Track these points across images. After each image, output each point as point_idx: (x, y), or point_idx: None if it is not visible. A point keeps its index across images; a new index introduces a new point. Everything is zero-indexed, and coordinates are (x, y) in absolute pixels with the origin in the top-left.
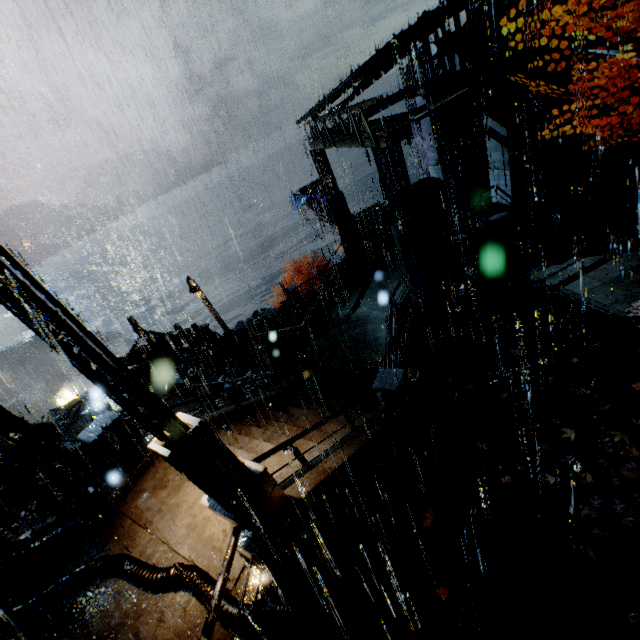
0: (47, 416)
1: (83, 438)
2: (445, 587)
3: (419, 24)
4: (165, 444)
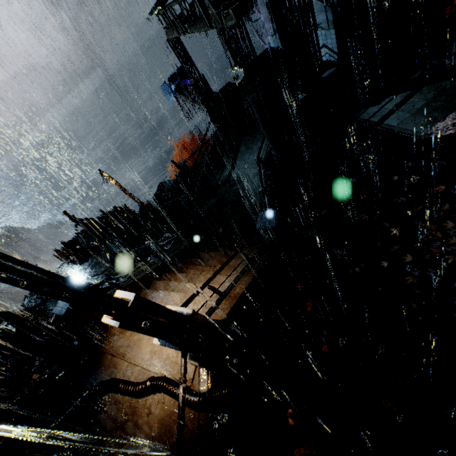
0: (27, 298)
1: (56, 313)
2: (325, 345)
3: None
4: (114, 318)
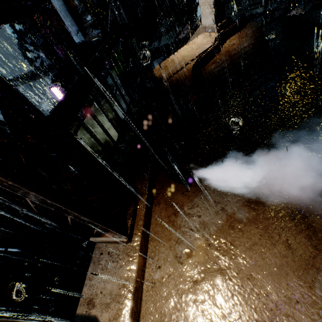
0: None
1: None
2: None
3: None
4: None
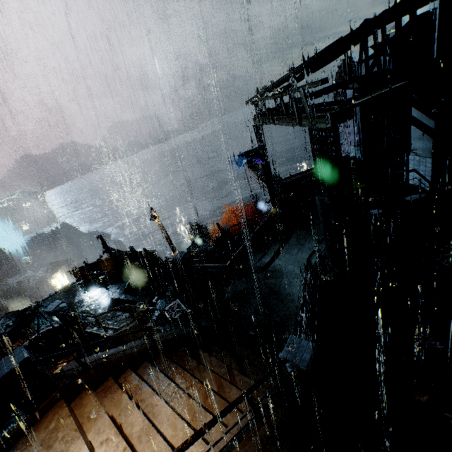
0: (3, 318)
1: None
2: None
3: (360, 28)
4: None
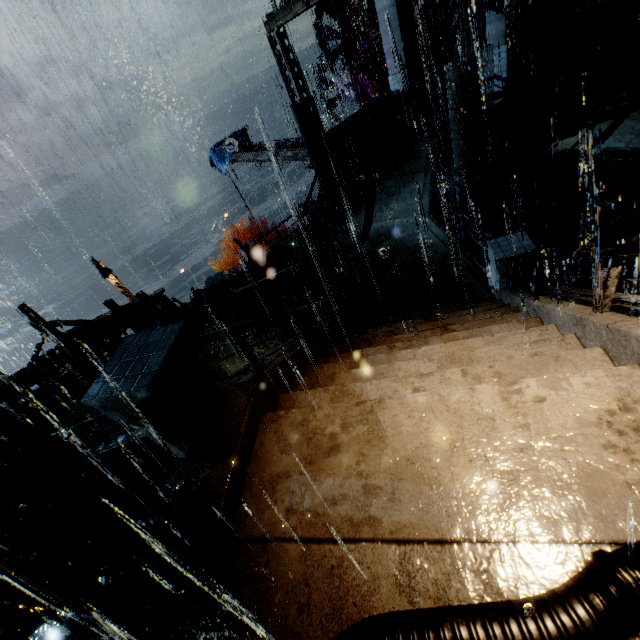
0: None
1: (108, 392)
2: None
3: None
4: None
